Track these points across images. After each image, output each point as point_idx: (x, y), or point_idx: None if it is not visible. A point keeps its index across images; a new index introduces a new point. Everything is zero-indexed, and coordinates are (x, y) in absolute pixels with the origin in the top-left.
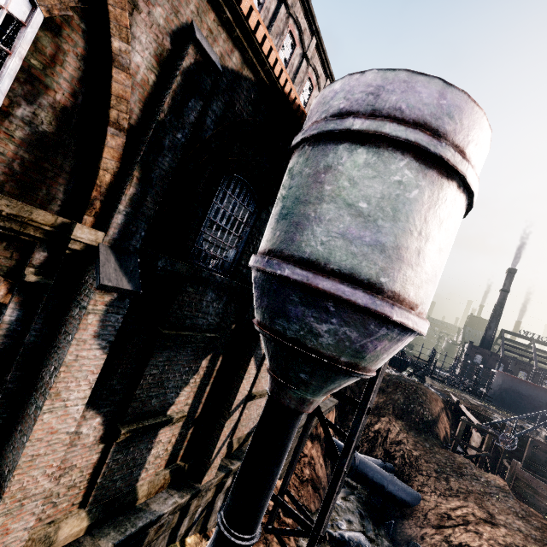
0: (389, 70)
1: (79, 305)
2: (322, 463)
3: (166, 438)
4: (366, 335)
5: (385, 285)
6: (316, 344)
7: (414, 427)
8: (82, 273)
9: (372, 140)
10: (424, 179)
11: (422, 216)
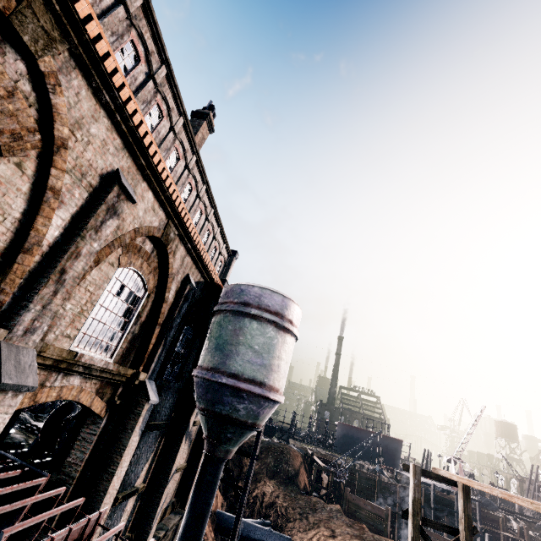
0: (264, 288)
1: (134, 413)
2: (214, 536)
3: (129, 507)
4: (260, 407)
5: (267, 382)
6: (238, 415)
7: (283, 482)
8: (133, 395)
9: (259, 318)
10: (279, 334)
11: (279, 350)
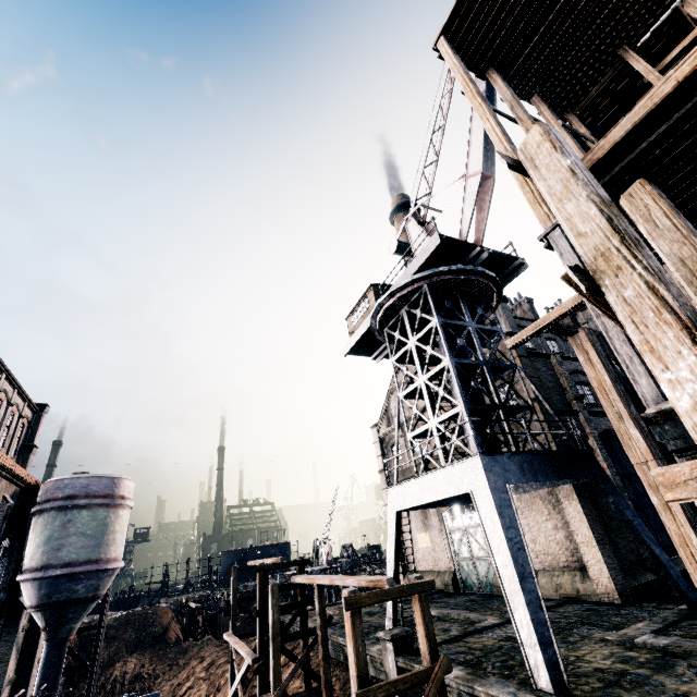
0: (90, 477)
1: None
2: None
3: None
4: (99, 579)
5: (104, 557)
6: (77, 595)
7: (150, 647)
8: None
9: (88, 506)
10: (111, 513)
11: (113, 526)
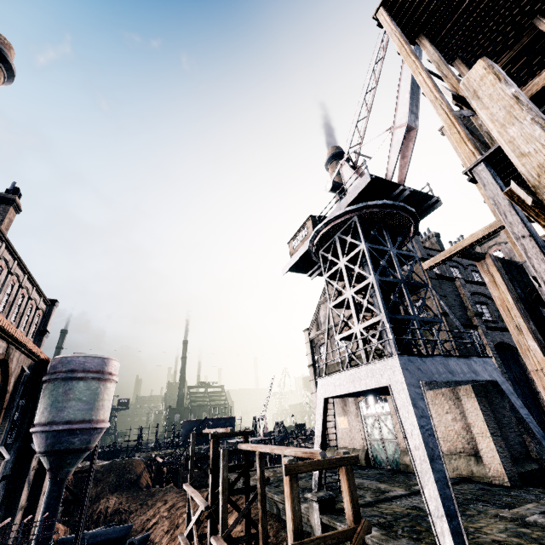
0: (87, 356)
1: None
2: None
3: None
4: (91, 435)
5: (95, 418)
6: (74, 446)
7: (126, 489)
8: None
9: (85, 378)
10: (101, 385)
11: (102, 395)
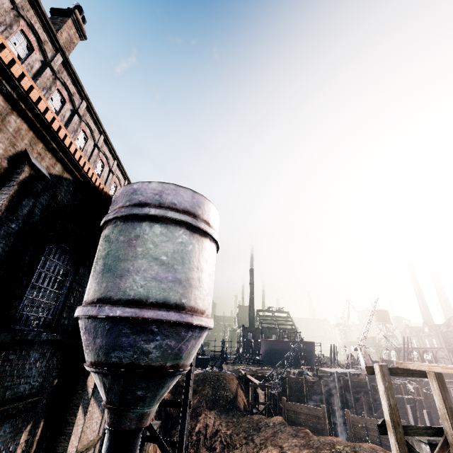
0: (164, 183)
1: None
2: None
3: None
4: (180, 340)
5: (186, 303)
6: (148, 360)
7: (224, 410)
8: None
9: (162, 220)
10: (193, 239)
11: (197, 259)
